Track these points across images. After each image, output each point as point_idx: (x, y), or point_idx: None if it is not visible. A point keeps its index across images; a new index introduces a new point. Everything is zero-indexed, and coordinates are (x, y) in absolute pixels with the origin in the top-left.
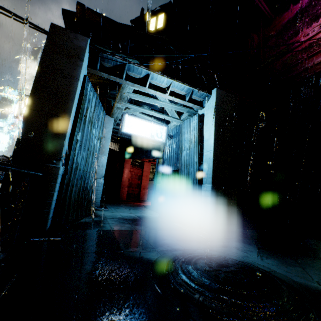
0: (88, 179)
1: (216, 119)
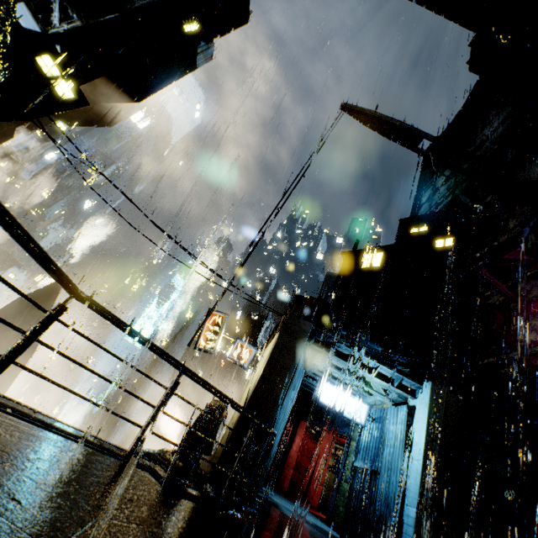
0: (274, 445)
1: (428, 420)
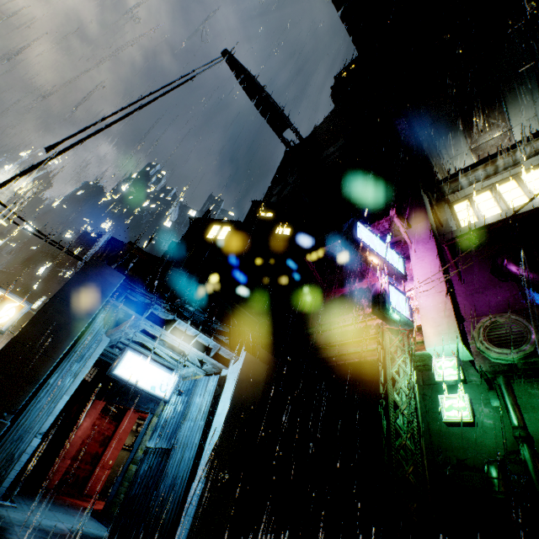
0: (24, 441)
1: (236, 390)
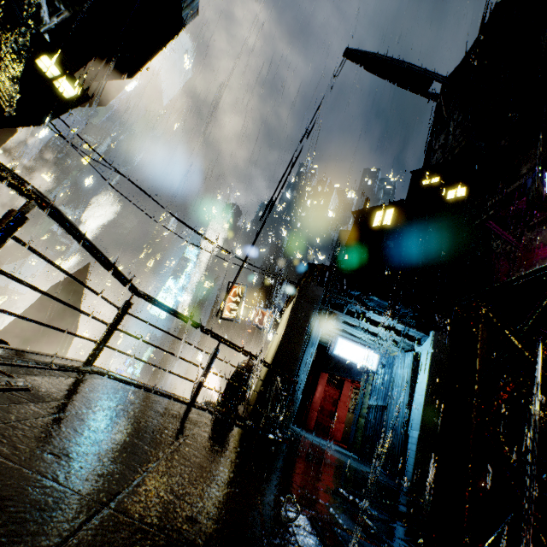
0: (298, 393)
1: (431, 363)
